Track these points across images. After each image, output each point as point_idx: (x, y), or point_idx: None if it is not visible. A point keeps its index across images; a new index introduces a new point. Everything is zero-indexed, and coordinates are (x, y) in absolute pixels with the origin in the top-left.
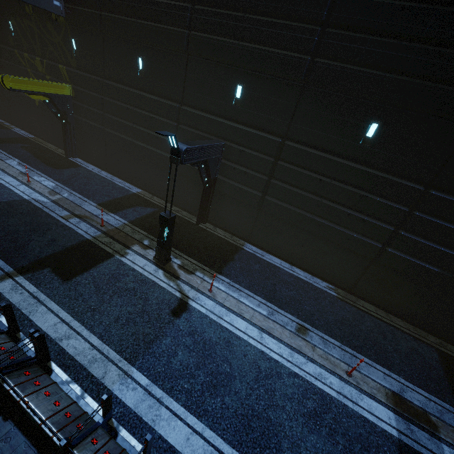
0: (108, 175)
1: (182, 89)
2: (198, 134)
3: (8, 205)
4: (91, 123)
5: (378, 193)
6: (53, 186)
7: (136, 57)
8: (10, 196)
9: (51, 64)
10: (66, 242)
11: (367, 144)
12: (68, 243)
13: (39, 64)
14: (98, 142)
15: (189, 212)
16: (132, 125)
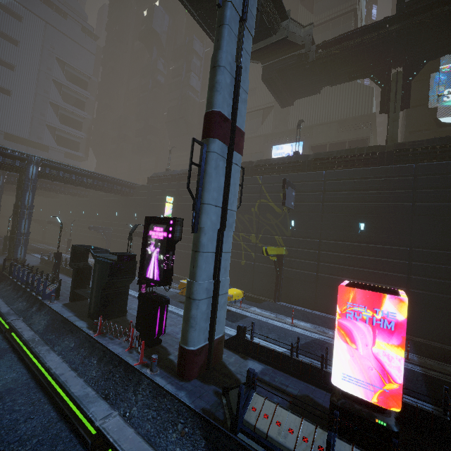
0: (322, 313)
1: (409, 237)
2: (439, 266)
3: (317, 344)
4: (302, 272)
5: None
6: (310, 326)
7: (356, 223)
8: (304, 336)
9: (266, 236)
10: (414, 377)
11: None
12: (417, 377)
13: (253, 238)
14: (307, 286)
15: (437, 342)
16: (353, 268)
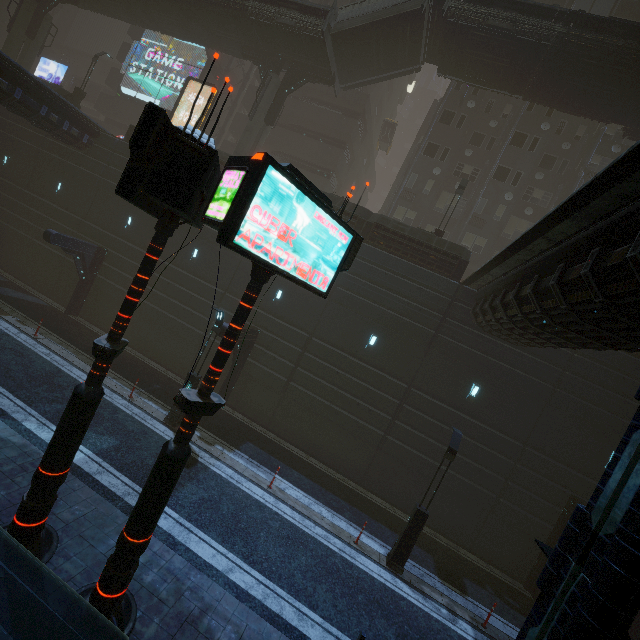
0: None
1: None
2: None
3: None
4: None
5: (6, 192)
6: None
7: None
8: None
9: None
10: None
11: (6, 167)
12: None
13: None
14: None
15: None
16: None
